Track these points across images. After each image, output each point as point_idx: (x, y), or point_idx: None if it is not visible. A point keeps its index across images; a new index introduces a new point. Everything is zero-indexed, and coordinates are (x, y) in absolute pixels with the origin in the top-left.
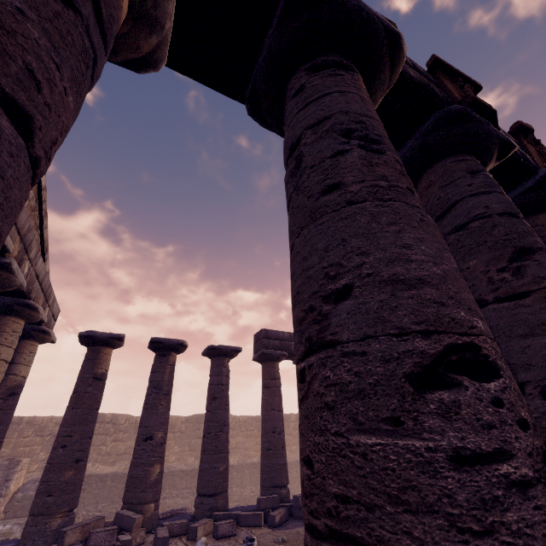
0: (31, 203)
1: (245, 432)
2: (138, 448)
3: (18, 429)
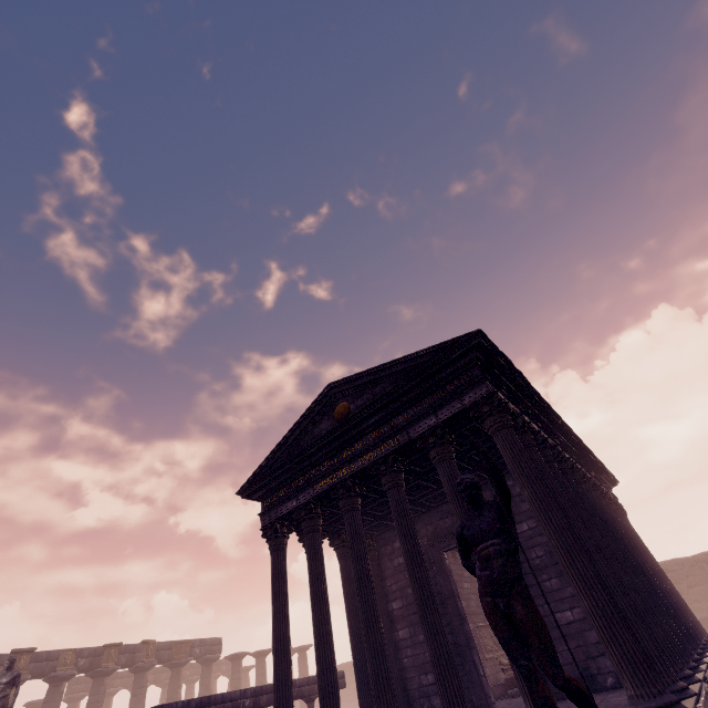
0: None
1: None
2: None
3: None
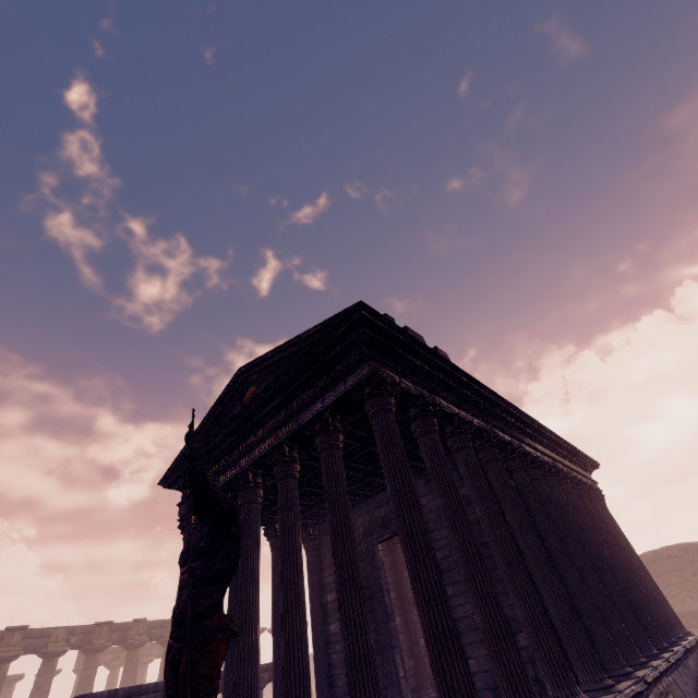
0: None
1: None
2: None
3: None
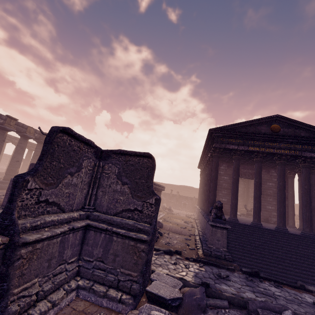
0: None
1: None
2: None
3: None
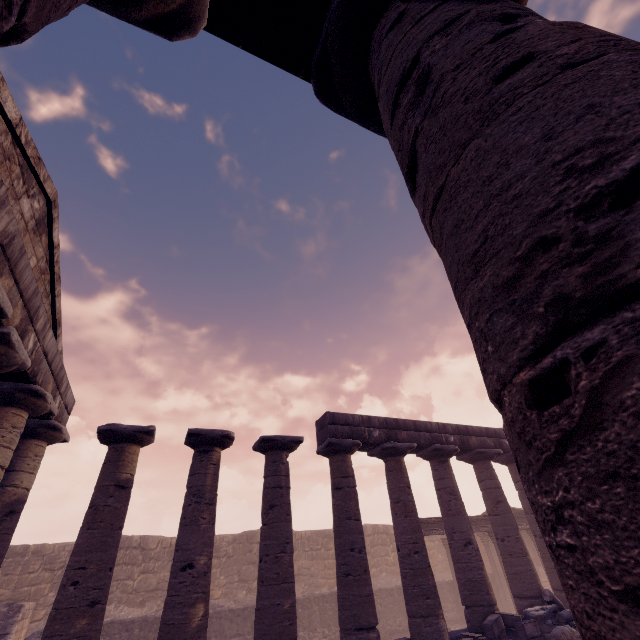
0: (41, 264)
1: (309, 552)
2: (174, 581)
3: (22, 562)
